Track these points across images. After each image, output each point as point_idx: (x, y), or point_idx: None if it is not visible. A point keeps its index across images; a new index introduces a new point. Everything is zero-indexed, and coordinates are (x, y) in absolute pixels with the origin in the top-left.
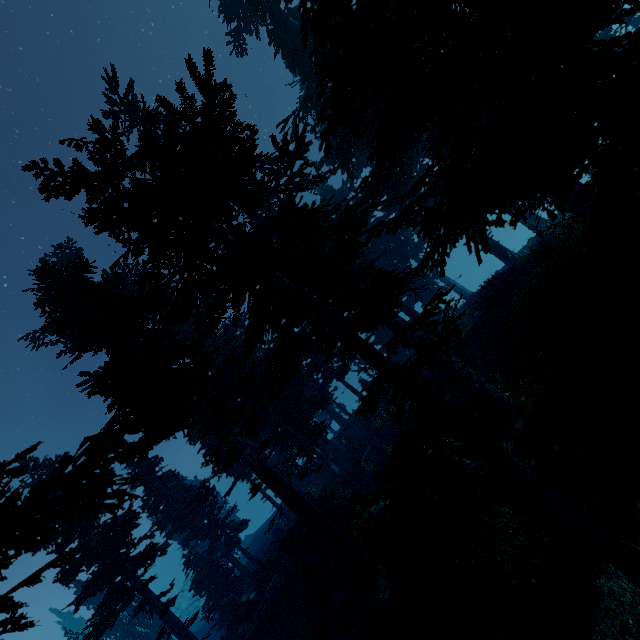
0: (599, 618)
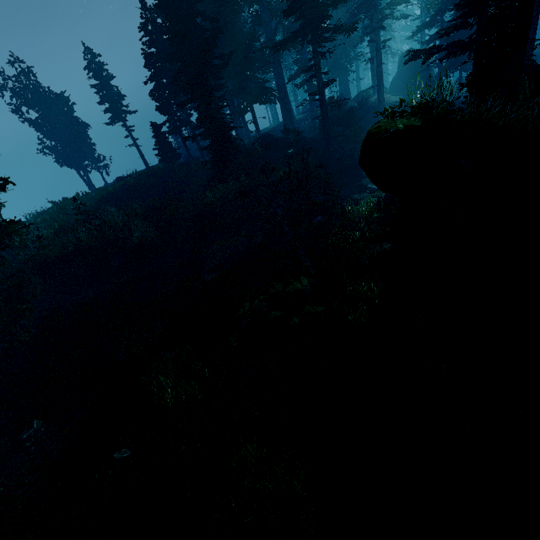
0: None
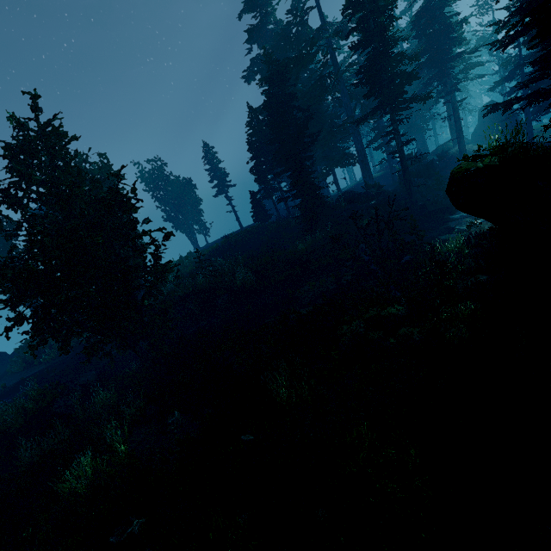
0: None
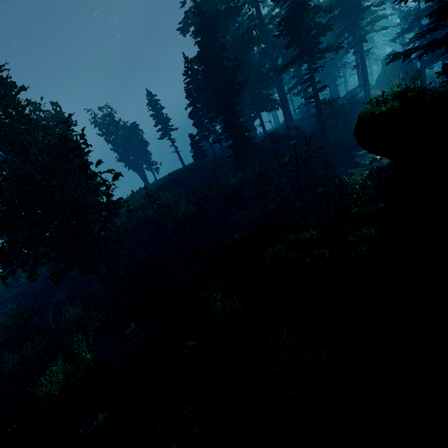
0: None
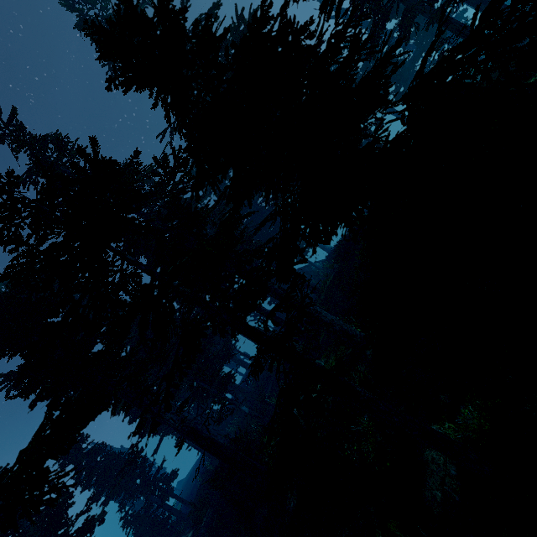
0: (428, 479)
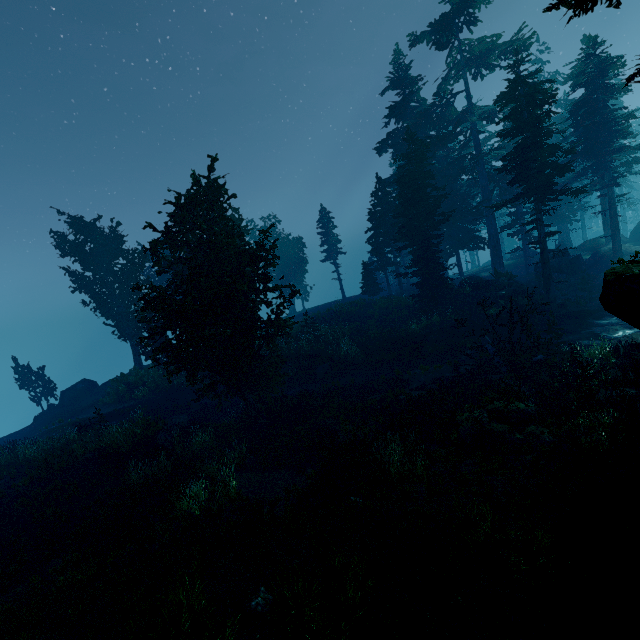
0: None
